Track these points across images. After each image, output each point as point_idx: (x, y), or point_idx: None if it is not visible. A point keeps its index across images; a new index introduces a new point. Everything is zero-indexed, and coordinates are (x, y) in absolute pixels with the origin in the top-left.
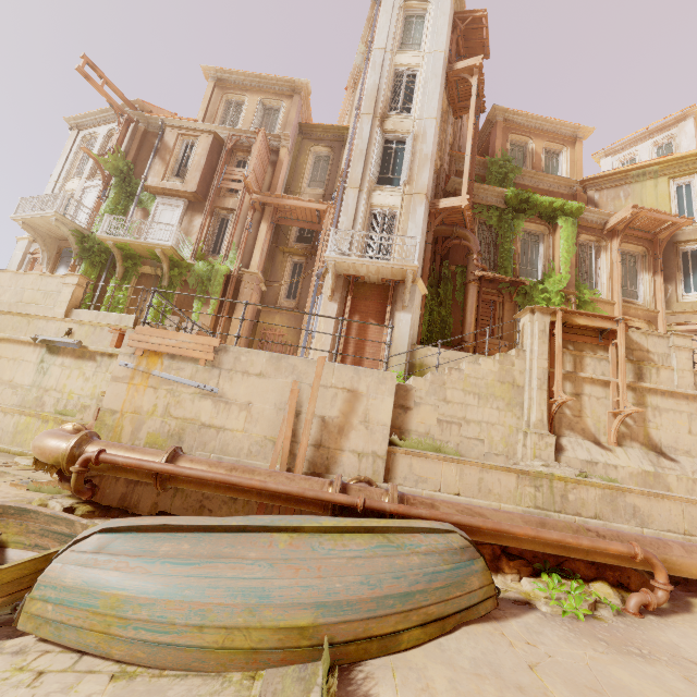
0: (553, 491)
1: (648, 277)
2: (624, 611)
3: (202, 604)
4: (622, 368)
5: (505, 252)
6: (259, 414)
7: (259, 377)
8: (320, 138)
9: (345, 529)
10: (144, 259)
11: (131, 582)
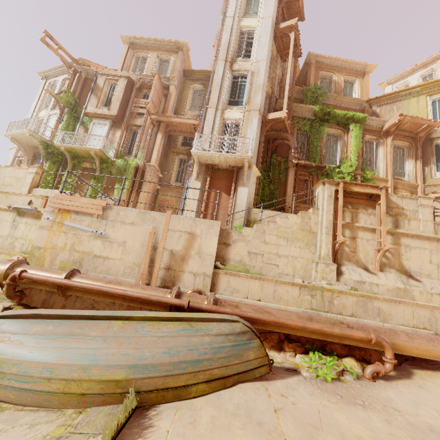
0: (324, 298)
1: (411, 162)
2: (362, 377)
3: (51, 364)
4: (383, 220)
5: (314, 147)
6: (131, 249)
7: (131, 225)
8: (197, 79)
9: (162, 319)
10: (85, 158)
11: (9, 349)
